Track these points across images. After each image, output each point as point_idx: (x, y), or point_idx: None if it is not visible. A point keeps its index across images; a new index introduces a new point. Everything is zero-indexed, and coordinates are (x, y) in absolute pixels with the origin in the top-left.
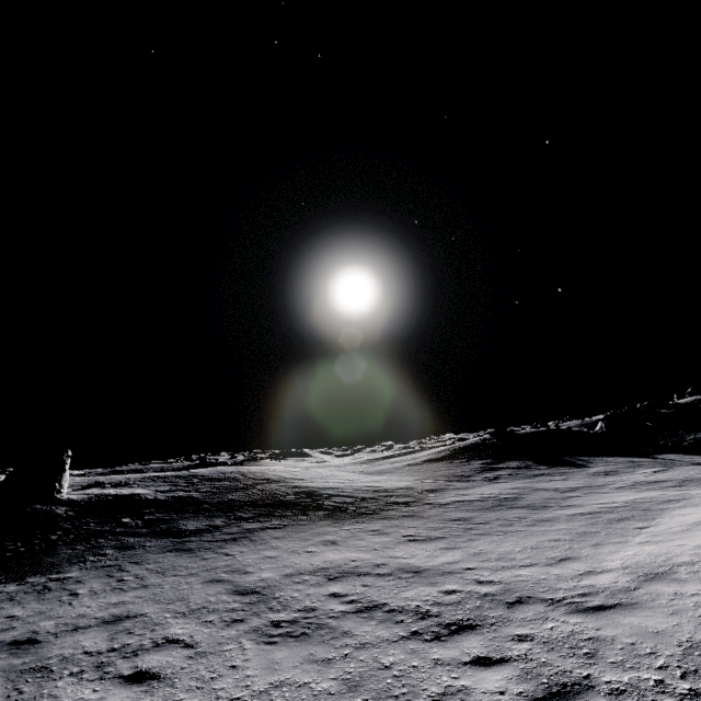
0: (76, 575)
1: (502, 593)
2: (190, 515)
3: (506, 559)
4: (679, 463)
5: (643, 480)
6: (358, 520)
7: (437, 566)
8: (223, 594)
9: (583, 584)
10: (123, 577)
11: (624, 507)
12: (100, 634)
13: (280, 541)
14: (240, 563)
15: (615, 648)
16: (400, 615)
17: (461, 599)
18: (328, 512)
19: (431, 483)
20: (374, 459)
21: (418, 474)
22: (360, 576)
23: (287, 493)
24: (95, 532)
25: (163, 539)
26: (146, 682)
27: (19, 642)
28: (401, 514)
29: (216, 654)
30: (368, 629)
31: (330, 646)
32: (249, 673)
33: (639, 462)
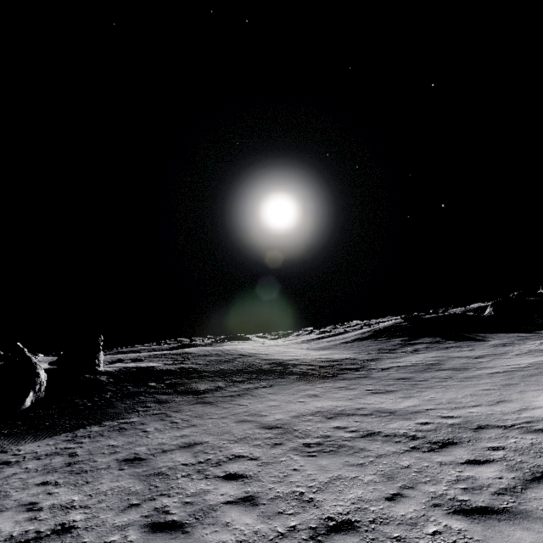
0: (137, 420)
1: (464, 423)
2: (197, 380)
3: (455, 402)
4: None
5: (535, 348)
6: (325, 381)
7: (404, 408)
8: (255, 429)
9: (523, 416)
10: (173, 420)
11: (530, 367)
12: (184, 454)
13: (275, 395)
14: (254, 410)
15: None
16: (395, 438)
17: (435, 427)
18: (299, 376)
19: (367, 355)
20: (310, 340)
21: (354, 349)
22: (350, 416)
23: (262, 364)
24: (135, 392)
25: (186, 396)
26: (239, 479)
27: (130, 459)
28: (355, 376)
29: (276, 463)
30: (377, 446)
31: (356, 457)
32: (309, 472)
33: (526, 336)
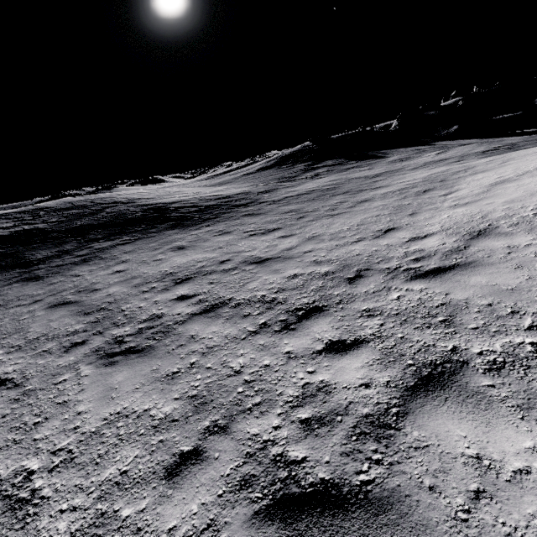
0: None
1: (341, 270)
2: (37, 245)
3: (338, 238)
4: (452, 146)
5: (431, 161)
6: (203, 225)
7: (277, 254)
8: (67, 317)
9: (413, 250)
10: None
11: (425, 182)
12: None
13: (130, 255)
14: (88, 282)
15: (472, 313)
16: (247, 308)
17: (304, 282)
18: (175, 222)
19: (264, 186)
20: (215, 175)
21: (253, 181)
22: (207, 275)
23: (135, 212)
24: None
25: (9, 272)
26: None
27: None
28: (241, 214)
29: (47, 390)
30: (215, 329)
31: (175, 357)
32: (81, 409)
33: (423, 149)
